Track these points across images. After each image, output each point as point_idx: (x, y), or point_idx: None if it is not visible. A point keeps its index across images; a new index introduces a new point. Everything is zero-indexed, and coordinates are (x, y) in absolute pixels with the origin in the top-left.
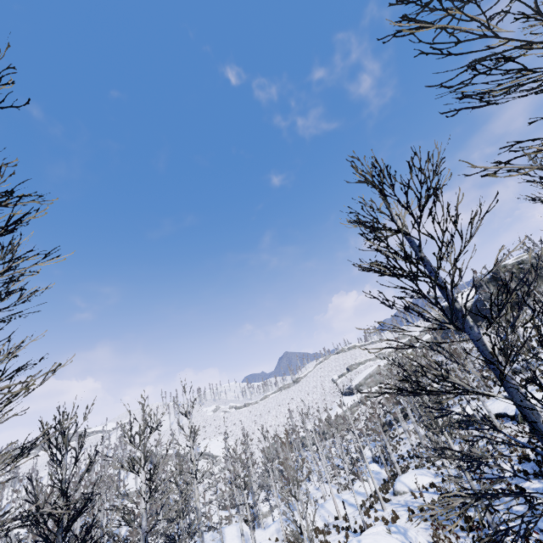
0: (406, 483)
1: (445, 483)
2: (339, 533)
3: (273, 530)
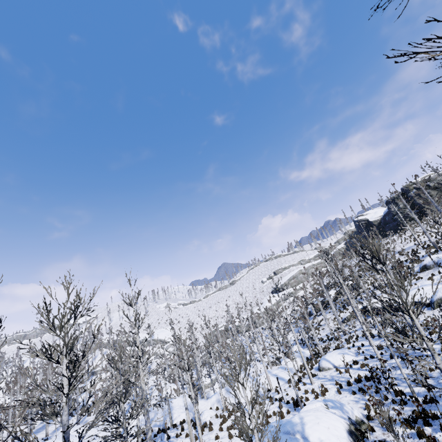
0: (331, 361)
1: (367, 360)
2: (273, 403)
3: (214, 400)
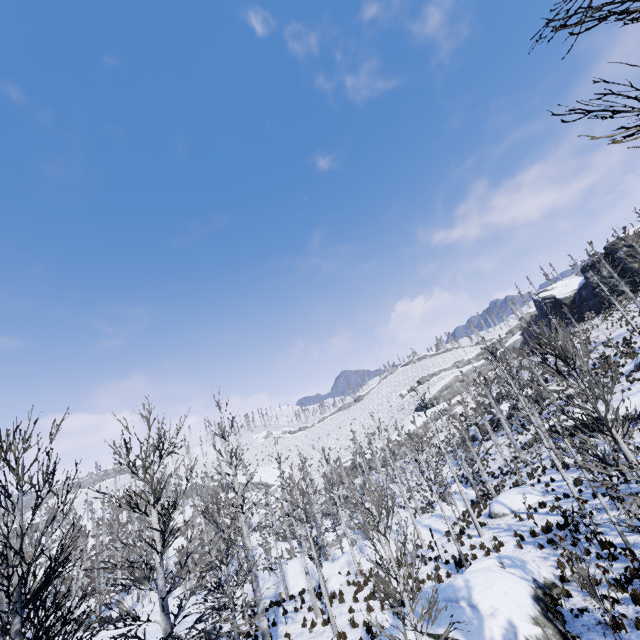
0: (507, 503)
1: (559, 501)
2: (426, 564)
3: (343, 563)
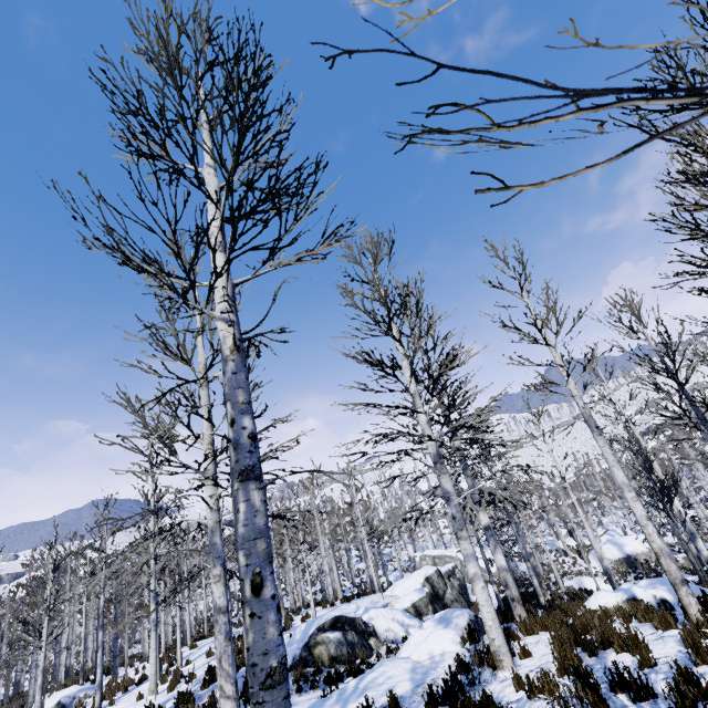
0: None
1: None
2: None
3: (573, 541)
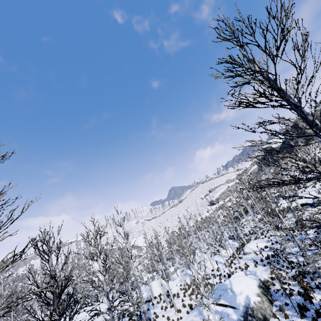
0: (251, 247)
1: (273, 245)
2: (215, 278)
3: (178, 280)
